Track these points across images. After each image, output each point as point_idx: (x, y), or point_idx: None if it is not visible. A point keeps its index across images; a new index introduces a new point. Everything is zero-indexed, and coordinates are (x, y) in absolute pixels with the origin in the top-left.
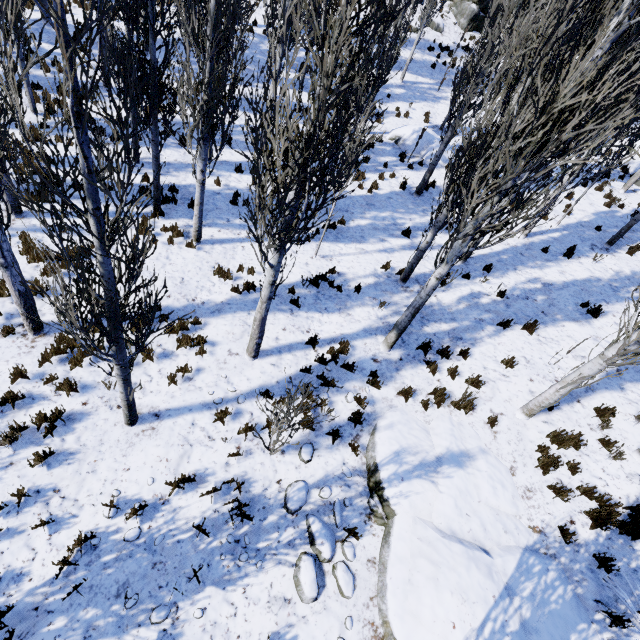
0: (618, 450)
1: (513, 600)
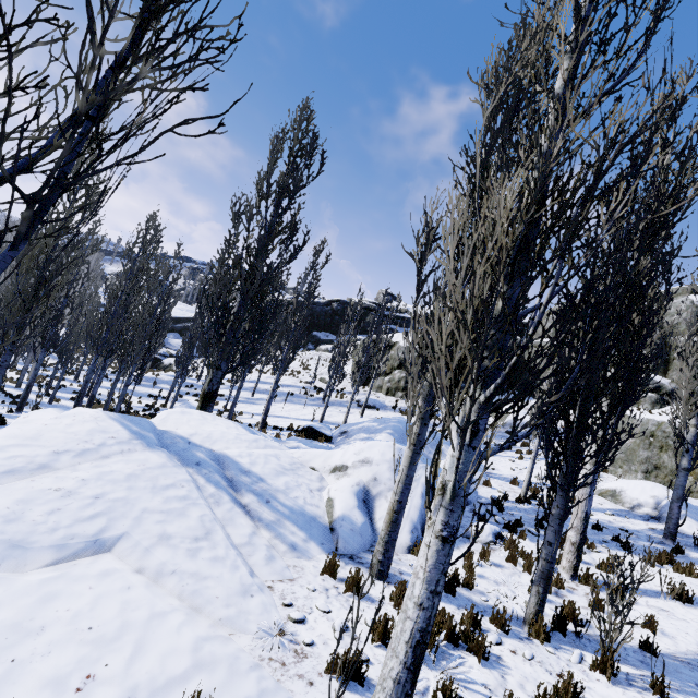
0: None
1: None
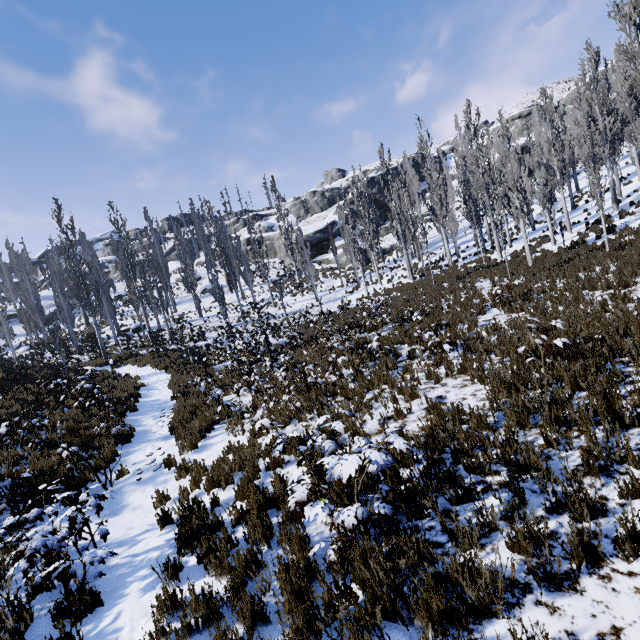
0: None
1: None
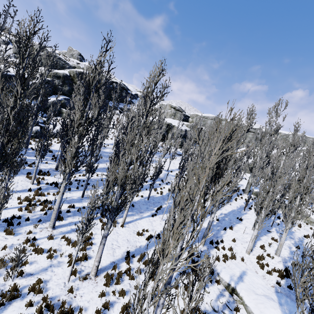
0: (271, 256)
1: (282, 306)
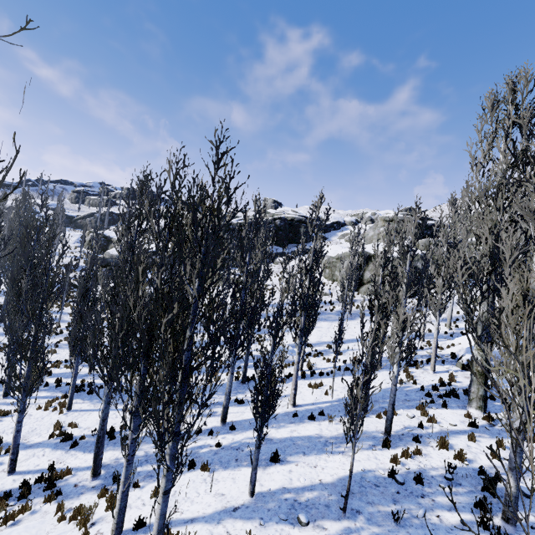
0: None
1: None
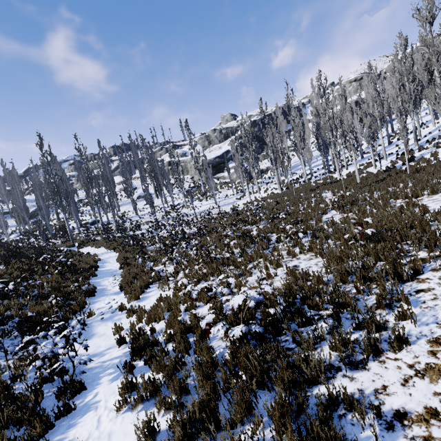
0: None
1: None
